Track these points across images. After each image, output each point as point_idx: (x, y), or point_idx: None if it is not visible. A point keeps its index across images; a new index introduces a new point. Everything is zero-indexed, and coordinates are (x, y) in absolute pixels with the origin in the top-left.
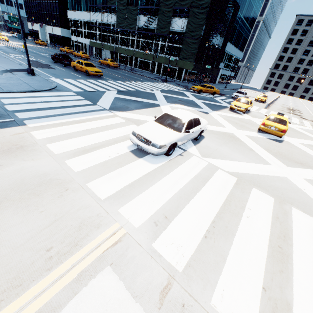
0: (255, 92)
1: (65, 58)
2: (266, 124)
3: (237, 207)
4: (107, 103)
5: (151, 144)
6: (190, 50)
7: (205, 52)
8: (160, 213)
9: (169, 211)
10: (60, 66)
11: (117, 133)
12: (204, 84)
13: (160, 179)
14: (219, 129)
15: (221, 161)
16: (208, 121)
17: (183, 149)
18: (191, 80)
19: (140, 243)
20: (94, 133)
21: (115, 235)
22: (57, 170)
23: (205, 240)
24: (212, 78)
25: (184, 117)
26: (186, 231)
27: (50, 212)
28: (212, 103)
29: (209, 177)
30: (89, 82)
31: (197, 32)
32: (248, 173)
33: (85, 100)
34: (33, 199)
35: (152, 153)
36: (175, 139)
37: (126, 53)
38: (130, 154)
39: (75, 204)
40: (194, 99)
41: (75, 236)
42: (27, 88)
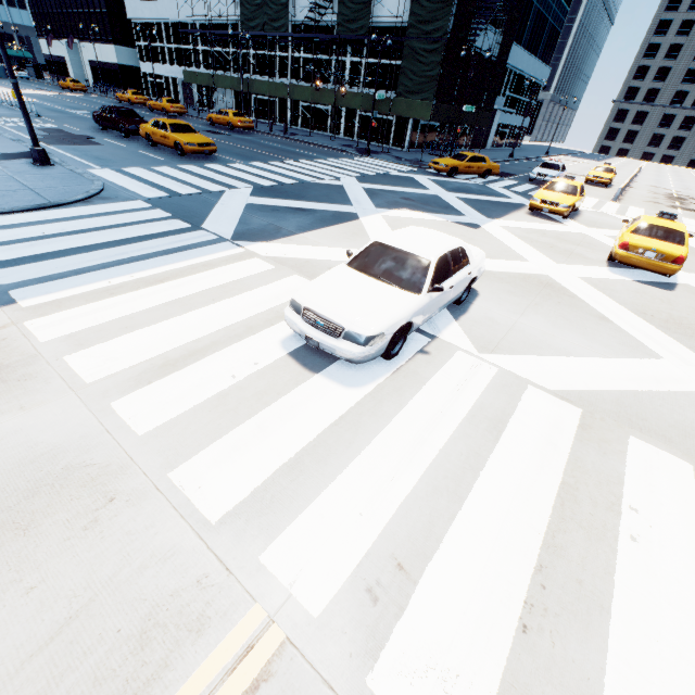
0: (582, 162)
1: (125, 117)
2: (631, 246)
3: (598, 505)
4: (228, 222)
5: (343, 333)
6: (424, 71)
7: (459, 72)
8: (381, 554)
9: (408, 542)
10: (116, 138)
11: (252, 303)
12: (462, 154)
13: (375, 434)
14: (513, 268)
15: (530, 361)
16: (480, 246)
17: (427, 335)
18: (428, 146)
19: (330, 679)
20: (194, 309)
21: (252, 655)
22: (89, 435)
23: (525, 641)
24: (478, 136)
25: (426, 250)
26: (463, 612)
27: (55, 586)
28: (486, 199)
29: (506, 413)
30: (183, 172)
31: (439, 22)
32: (607, 391)
33: (172, 219)
34: (9, 546)
35: (347, 359)
36: (408, 313)
37: (271, 92)
38: (290, 364)
39: (133, 550)
40: (441, 191)
41: (126, 676)
42: (28, 200)
